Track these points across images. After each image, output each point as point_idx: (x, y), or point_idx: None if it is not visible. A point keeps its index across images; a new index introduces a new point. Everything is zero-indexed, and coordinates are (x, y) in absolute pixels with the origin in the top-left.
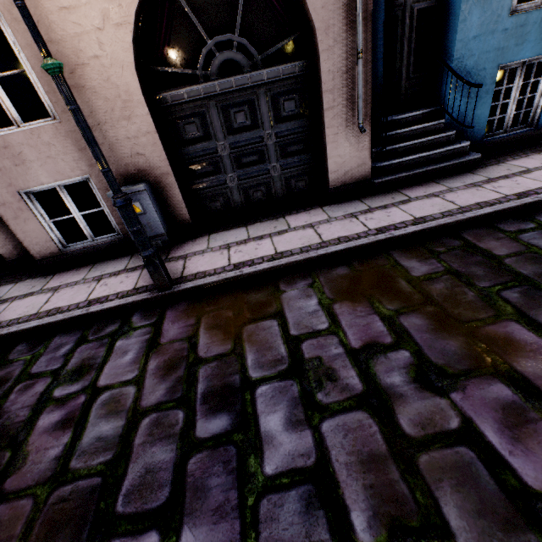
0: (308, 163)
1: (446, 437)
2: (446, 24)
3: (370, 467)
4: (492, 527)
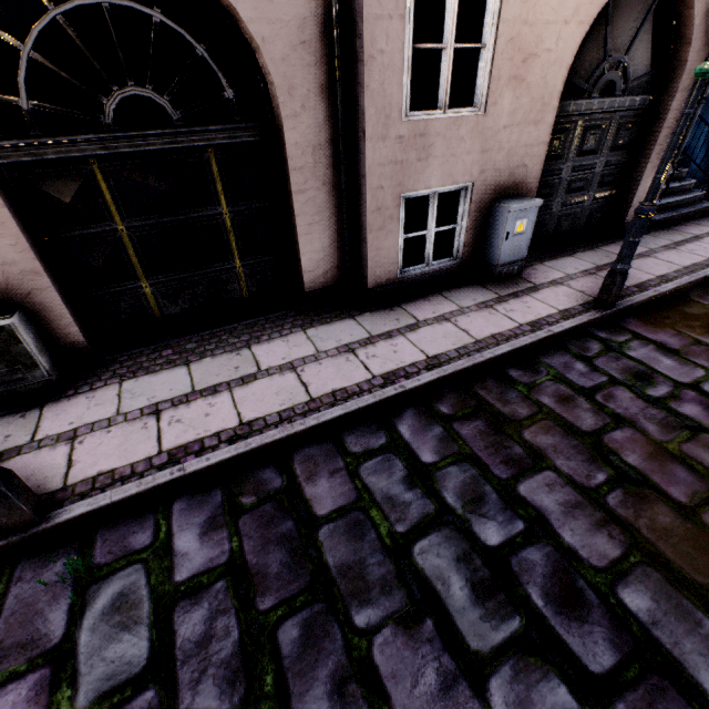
0: (611, 196)
1: None
2: None
3: None
4: None
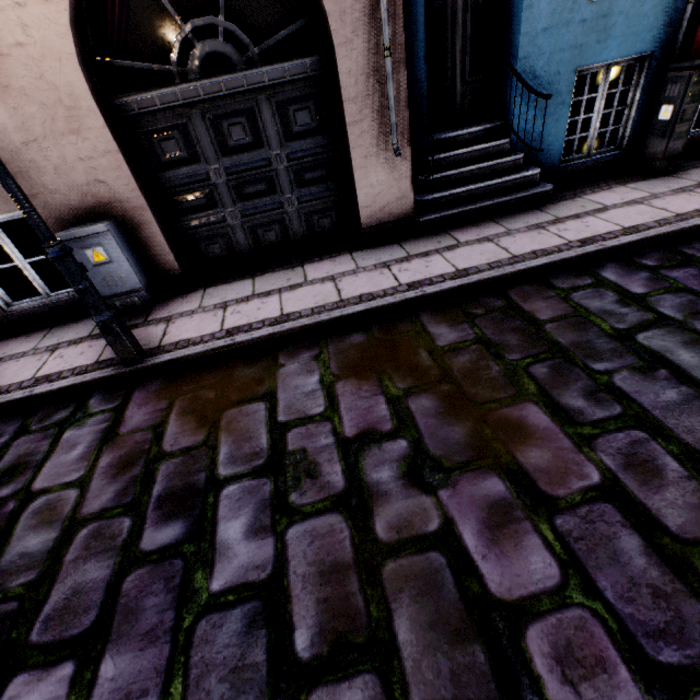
0: (334, 195)
1: (421, 541)
2: (510, 11)
3: (329, 578)
4: (440, 639)
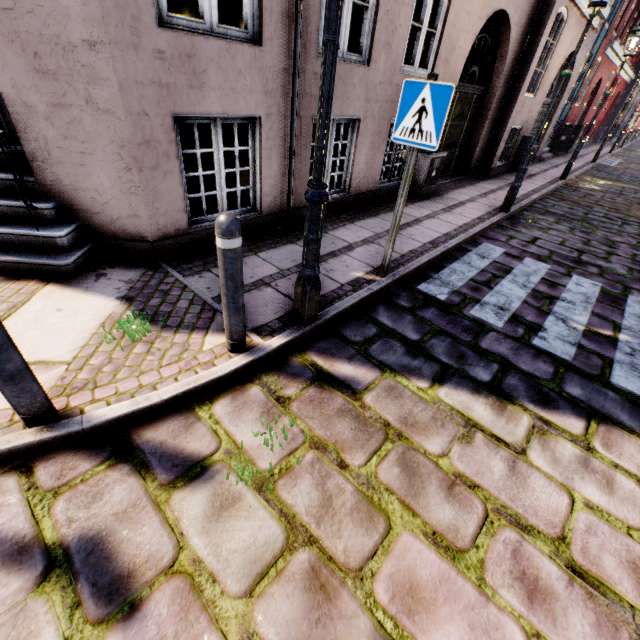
0: None
1: None
2: None
3: None
4: None
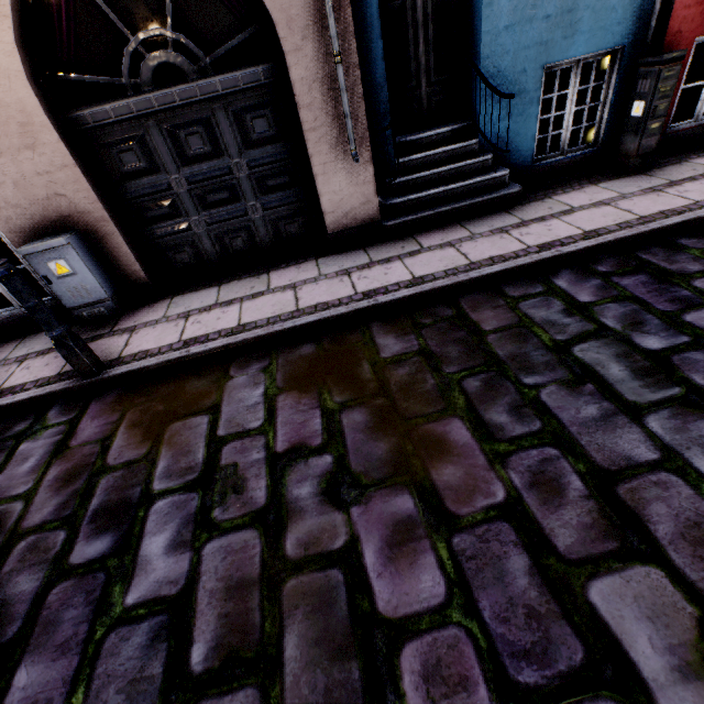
0: (298, 201)
1: (324, 558)
2: (472, 8)
3: (234, 594)
4: (323, 655)
